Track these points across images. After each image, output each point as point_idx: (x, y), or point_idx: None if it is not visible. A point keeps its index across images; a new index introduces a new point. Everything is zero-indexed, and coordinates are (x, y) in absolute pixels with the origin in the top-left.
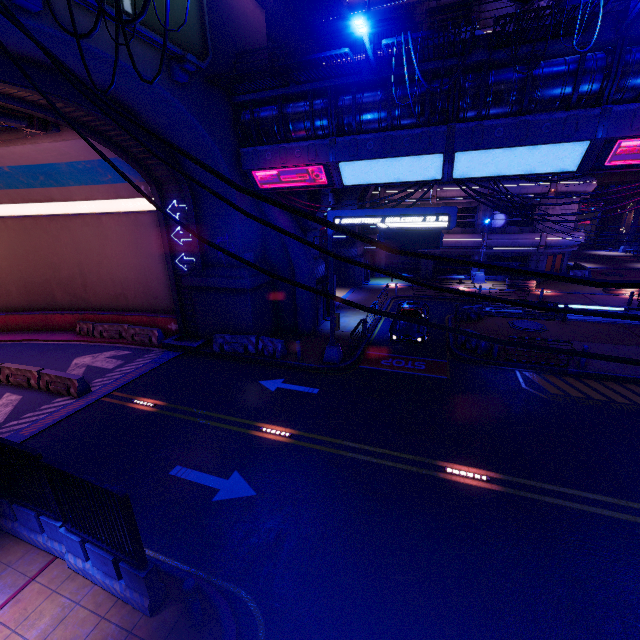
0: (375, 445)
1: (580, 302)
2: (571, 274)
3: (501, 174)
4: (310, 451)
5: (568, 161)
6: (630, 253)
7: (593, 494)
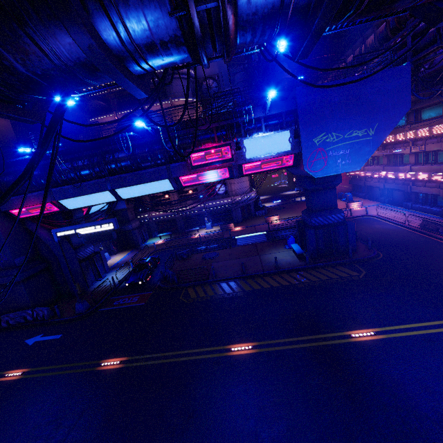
0: (72, 362)
1: (249, 232)
2: (257, 213)
3: (144, 194)
4: (29, 379)
5: (167, 186)
6: (300, 191)
7: (165, 353)
